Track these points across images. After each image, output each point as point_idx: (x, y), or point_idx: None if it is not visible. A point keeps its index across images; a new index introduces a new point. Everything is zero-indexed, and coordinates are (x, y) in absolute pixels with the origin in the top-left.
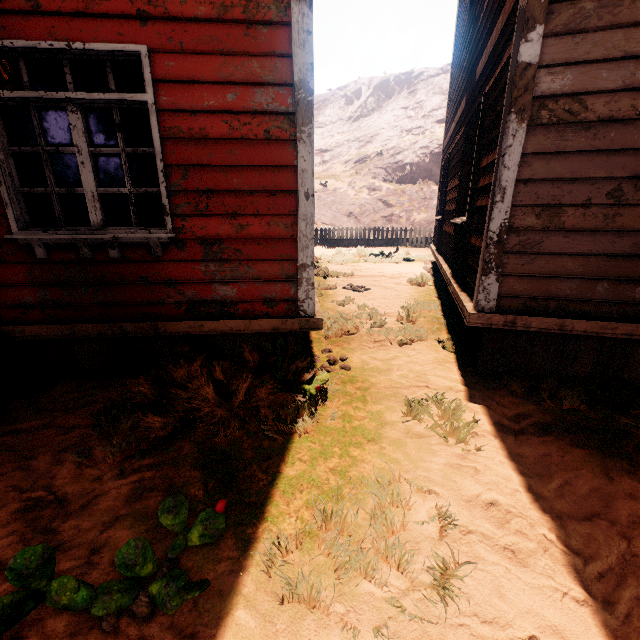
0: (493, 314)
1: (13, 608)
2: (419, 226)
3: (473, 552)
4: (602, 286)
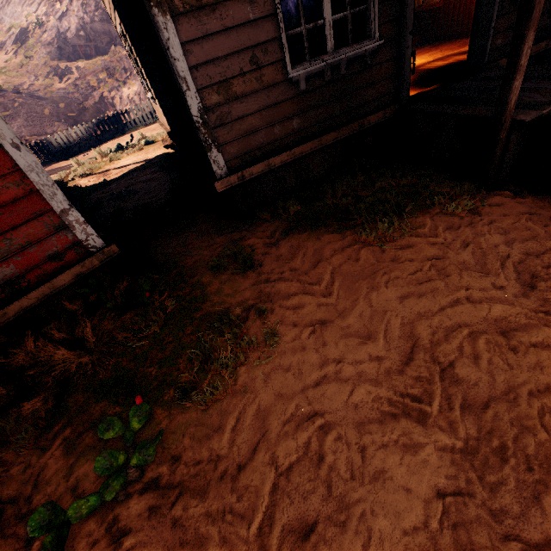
0: (229, 177)
1: (57, 538)
2: (137, 102)
3: (278, 316)
4: (277, 129)
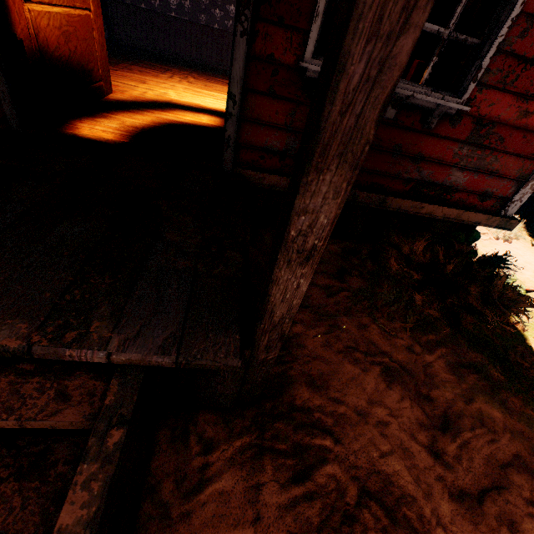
0: None
1: None
2: None
3: None
4: None
